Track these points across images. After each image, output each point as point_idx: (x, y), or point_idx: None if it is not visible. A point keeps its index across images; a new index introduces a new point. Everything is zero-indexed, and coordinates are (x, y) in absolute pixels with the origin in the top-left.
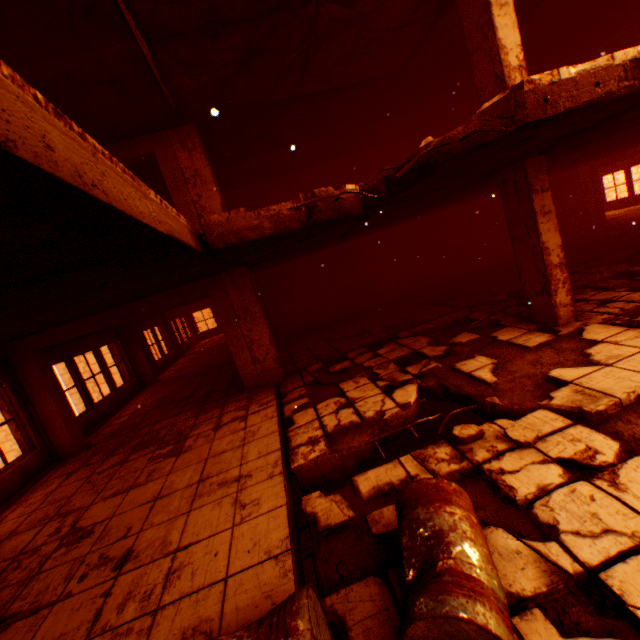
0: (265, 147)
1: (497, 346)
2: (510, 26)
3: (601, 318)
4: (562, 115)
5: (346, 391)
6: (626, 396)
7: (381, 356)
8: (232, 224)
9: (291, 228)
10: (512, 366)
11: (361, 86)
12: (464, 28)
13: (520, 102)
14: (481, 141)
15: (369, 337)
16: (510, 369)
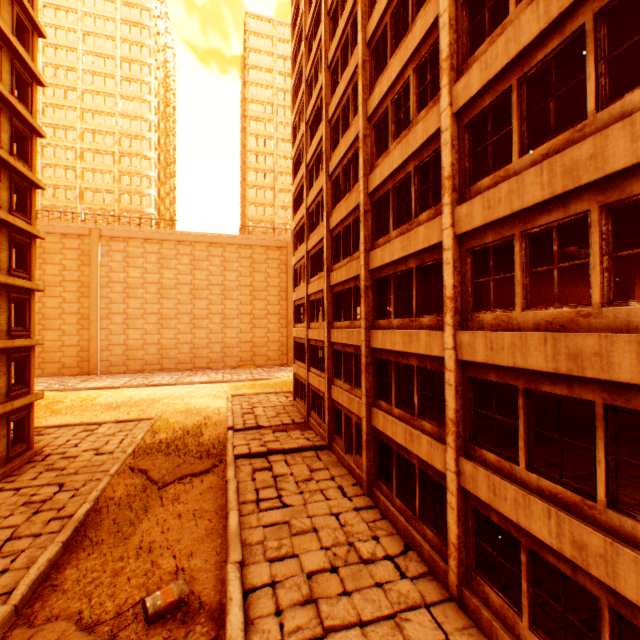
0: None
1: None
2: None
3: None
4: None
5: None
6: None
7: None
8: None
9: None
10: None
11: None
12: None
13: None
14: None
15: None
16: None
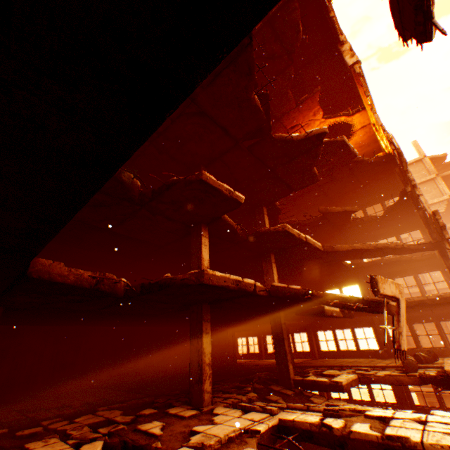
0: (72, 241)
1: (168, 416)
2: (207, 252)
3: (224, 404)
4: (215, 286)
5: (33, 447)
6: (224, 436)
7: (78, 421)
8: (52, 267)
9: (84, 285)
10: (174, 426)
11: (144, 242)
12: (192, 244)
13: (203, 275)
14: (188, 282)
15: (70, 408)
16: (172, 428)
